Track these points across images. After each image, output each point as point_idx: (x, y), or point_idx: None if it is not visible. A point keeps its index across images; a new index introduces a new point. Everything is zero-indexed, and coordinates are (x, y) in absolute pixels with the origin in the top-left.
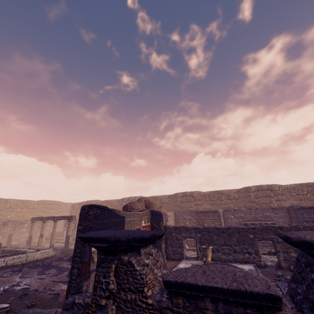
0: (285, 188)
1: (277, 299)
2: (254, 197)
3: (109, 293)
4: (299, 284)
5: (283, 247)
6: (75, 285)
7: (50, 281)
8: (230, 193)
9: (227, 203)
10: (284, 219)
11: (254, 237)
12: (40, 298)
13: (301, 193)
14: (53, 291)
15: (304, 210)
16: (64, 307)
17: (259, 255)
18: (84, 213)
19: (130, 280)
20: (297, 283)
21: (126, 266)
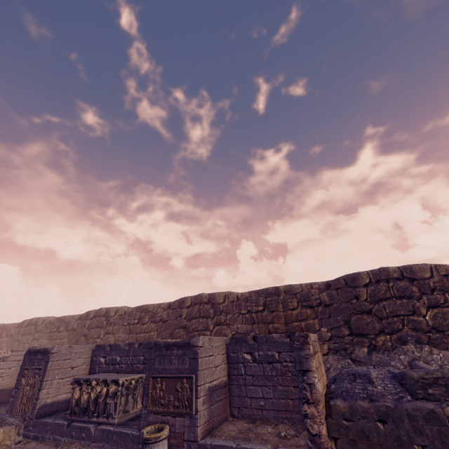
0: (234, 299)
1: None
2: (186, 317)
3: None
4: None
5: None
6: None
7: None
8: (158, 310)
9: (148, 329)
10: None
11: None
12: None
13: (254, 308)
14: None
15: (159, 350)
16: None
17: None
18: None
19: None
20: None
21: None
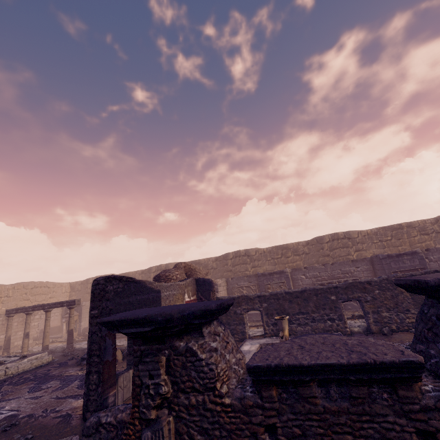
0: (365, 234)
1: (418, 366)
2: (328, 249)
3: (160, 400)
4: (431, 344)
5: (372, 307)
6: (96, 398)
7: (52, 399)
8: (298, 247)
9: (294, 260)
10: (367, 272)
11: (336, 299)
12: (40, 426)
13: (384, 238)
14: (60, 413)
15: (391, 258)
16: (84, 433)
17: (344, 321)
18: (98, 290)
19: (192, 375)
20: (426, 343)
21: (184, 355)
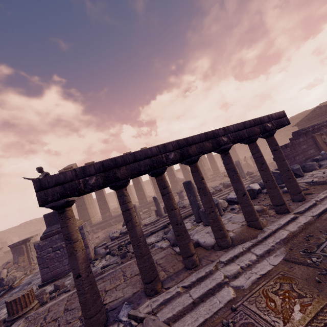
0: None
1: None
2: None
3: None
4: None
5: None
6: None
7: None
8: None
9: None
10: None
11: None
12: None
13: None
14: None
15: None
16: None
17: None
18: None
19: None
20: None
21: None
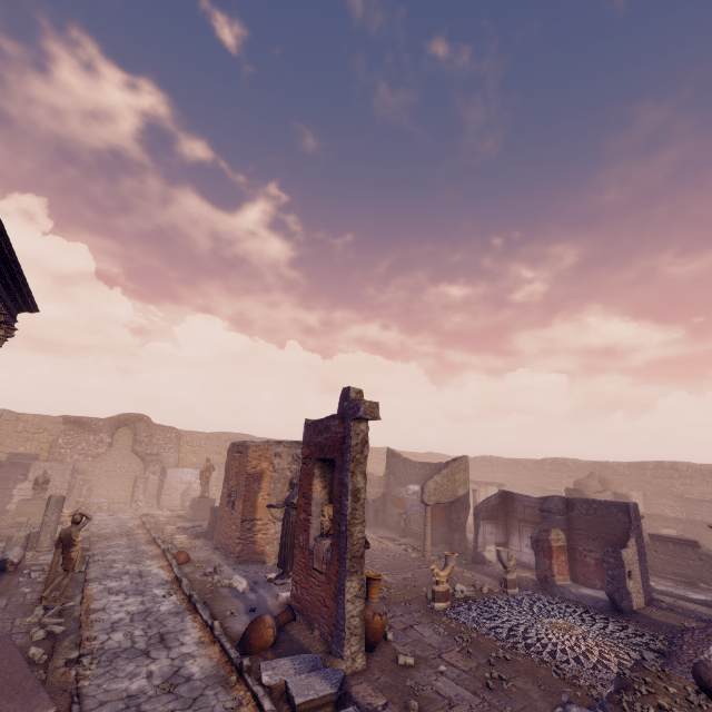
0: None
1: (696, 542)
2: None
3: None
4: None
5: None
6: None
7: None
8: None
9: None
10: None
11: None
12: None
13: None
14: None
15: None
16: None
17: None
18: (569, 494)
19: None
20: None
21: None
